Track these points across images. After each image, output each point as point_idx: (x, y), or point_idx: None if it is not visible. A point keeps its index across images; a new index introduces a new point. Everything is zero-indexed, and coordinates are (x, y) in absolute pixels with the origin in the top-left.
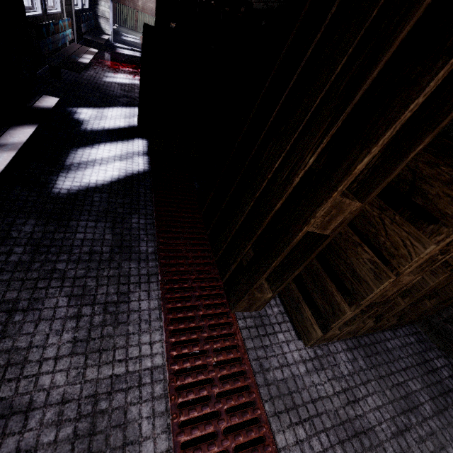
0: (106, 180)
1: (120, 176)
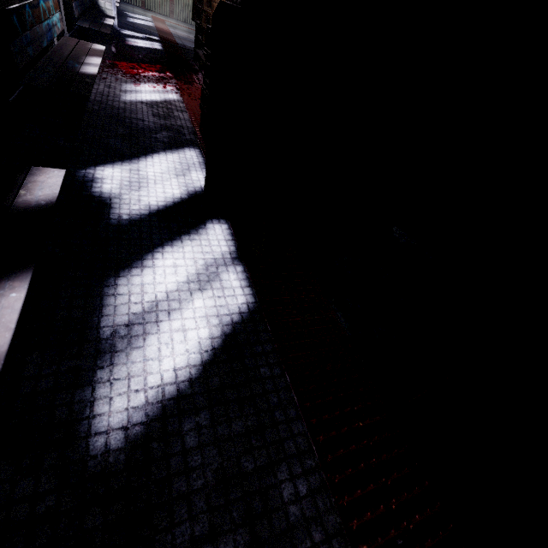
0: (192, 361)
1: (214, 340)
